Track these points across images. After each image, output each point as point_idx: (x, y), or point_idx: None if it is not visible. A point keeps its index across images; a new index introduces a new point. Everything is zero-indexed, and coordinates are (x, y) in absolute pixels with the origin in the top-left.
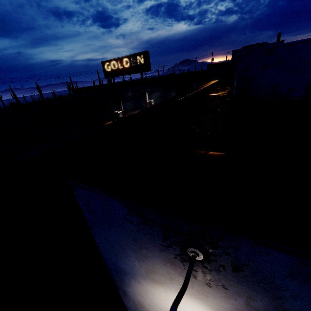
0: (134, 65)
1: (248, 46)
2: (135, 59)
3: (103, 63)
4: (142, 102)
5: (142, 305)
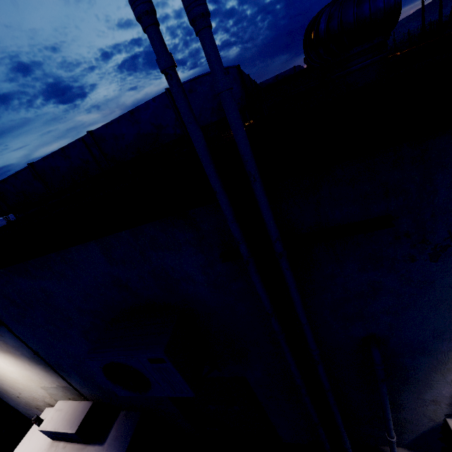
0: None
1: None
2: None
3: None
4: None
5: (7, 391)
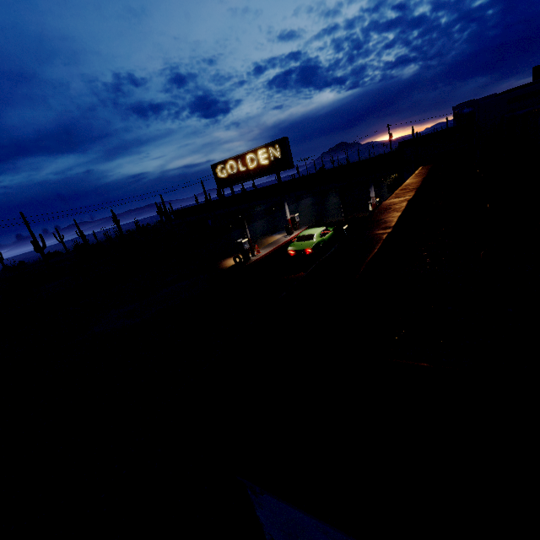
0: (265, 162)
1: (512, 90)
2: (266, 152)
3: (214, 167)
4: (278, 219)
5: None
